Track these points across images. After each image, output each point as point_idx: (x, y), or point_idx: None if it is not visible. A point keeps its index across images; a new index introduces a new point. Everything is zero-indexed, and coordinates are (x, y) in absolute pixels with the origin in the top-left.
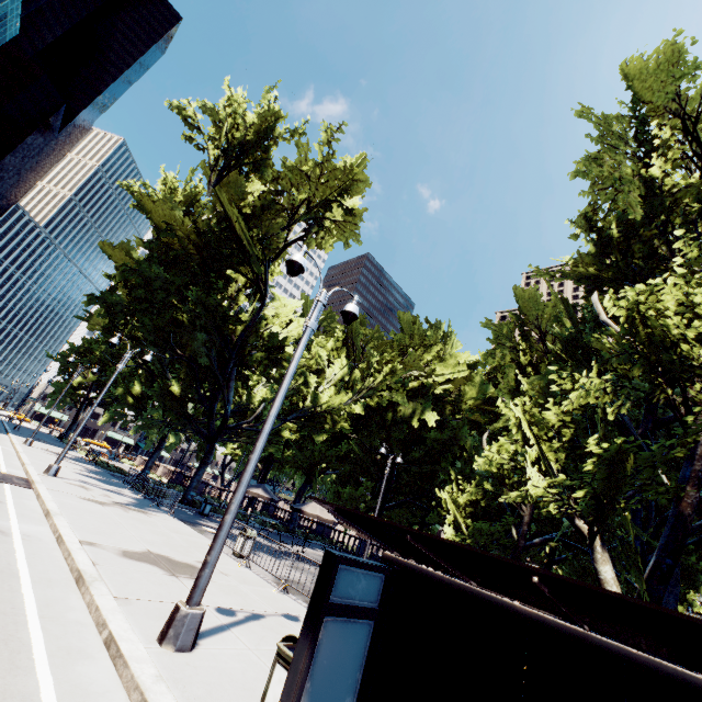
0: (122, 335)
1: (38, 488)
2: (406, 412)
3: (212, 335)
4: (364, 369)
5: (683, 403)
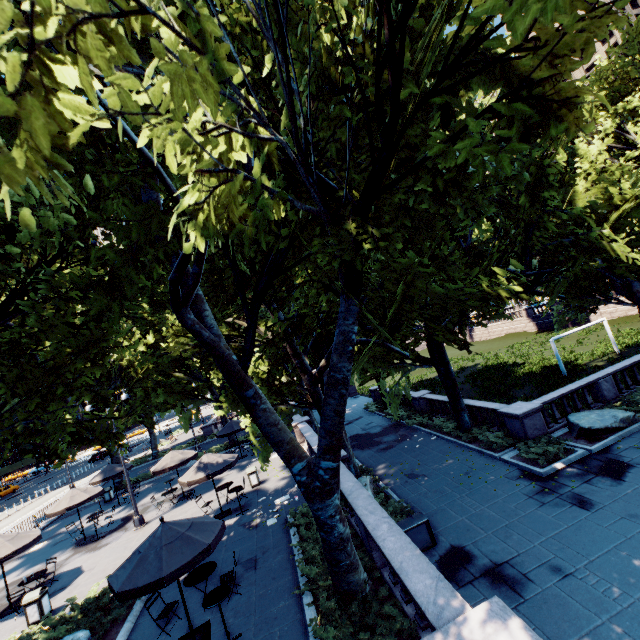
0: None
1: None
2: None
3: None
4: None
5: None
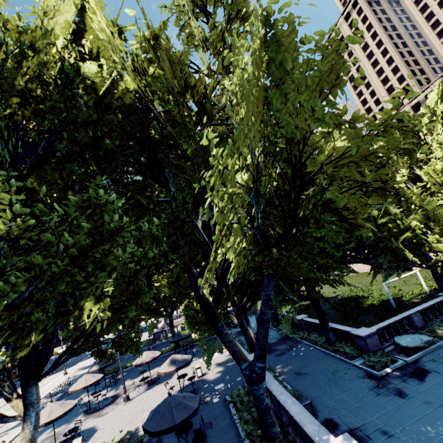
0: None
1: None
2: None
3: None
4: None
5: None
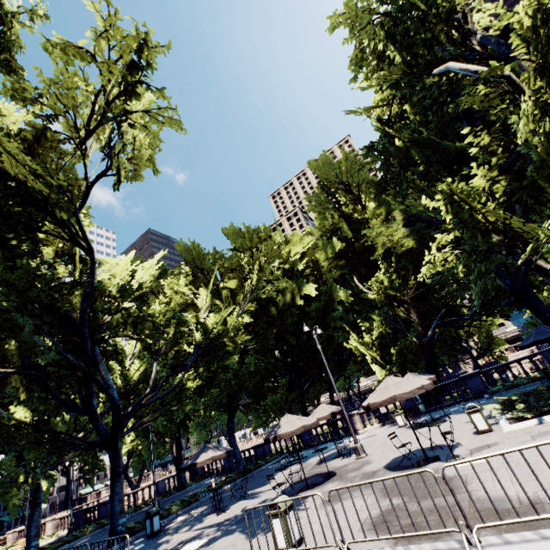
0: None
1: None
2: (286, 299)
3: (44, 319)
4: (238, 274)
5: None
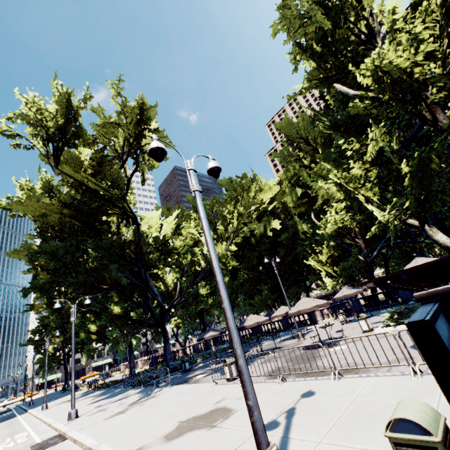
0: (60, 303)
1: (71, 436)
2: (261, 233)
3: (119, 262)
4: (223, 223)
5: (429, 111)
